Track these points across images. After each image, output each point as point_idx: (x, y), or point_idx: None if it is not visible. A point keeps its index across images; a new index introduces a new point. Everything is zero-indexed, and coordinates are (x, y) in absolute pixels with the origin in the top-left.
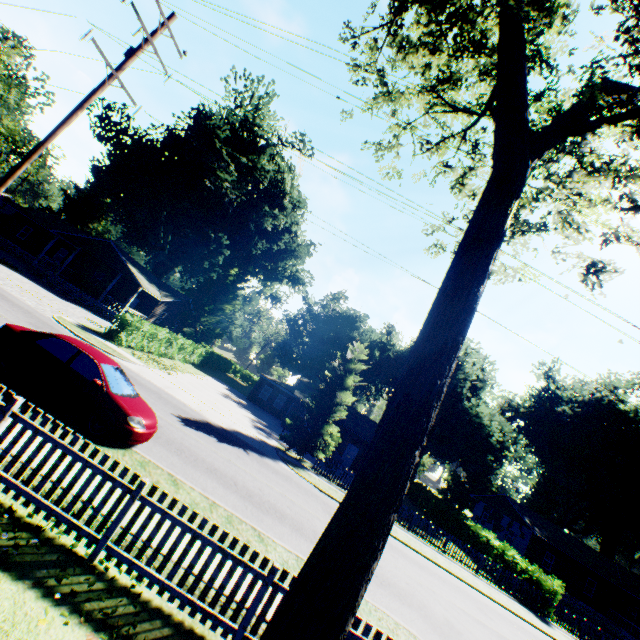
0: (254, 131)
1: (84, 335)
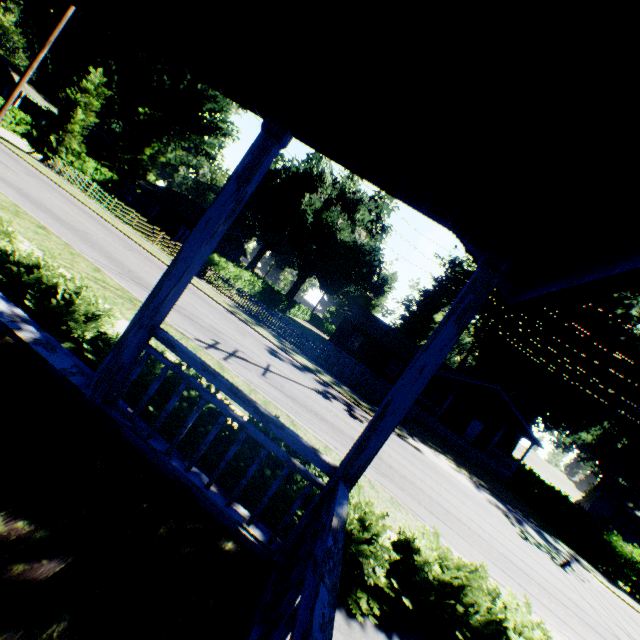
0: None
1: None
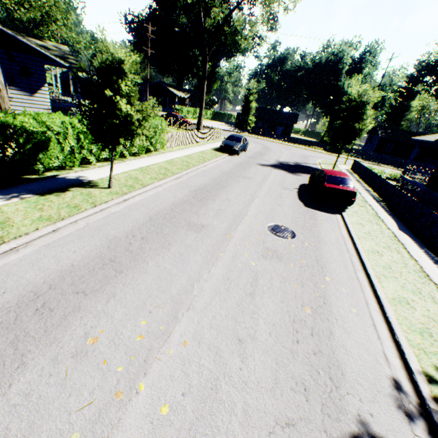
0: None
1: None
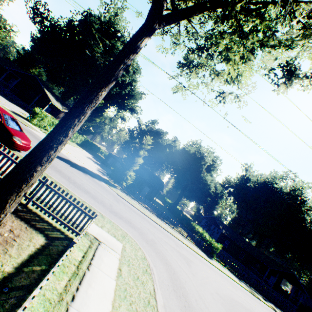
0: (114, 27)
1: (14, 115)
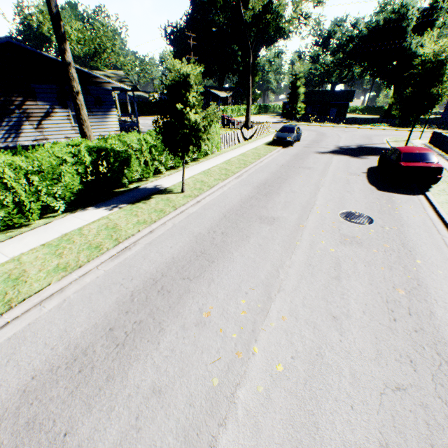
0: None
1: None
